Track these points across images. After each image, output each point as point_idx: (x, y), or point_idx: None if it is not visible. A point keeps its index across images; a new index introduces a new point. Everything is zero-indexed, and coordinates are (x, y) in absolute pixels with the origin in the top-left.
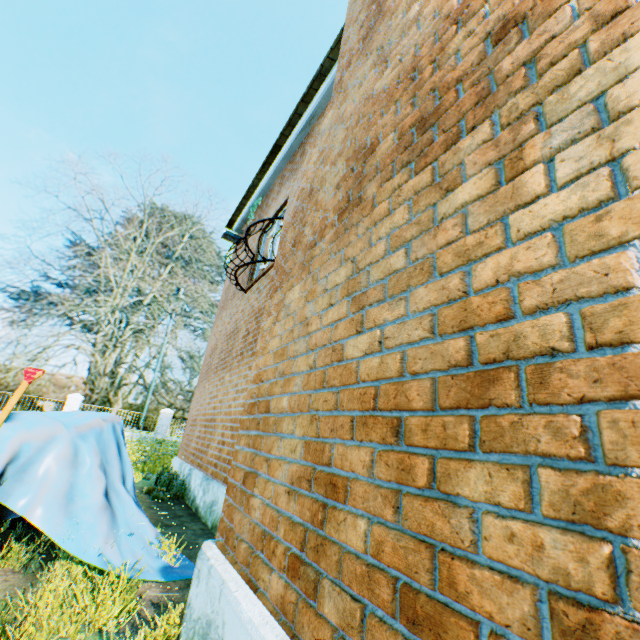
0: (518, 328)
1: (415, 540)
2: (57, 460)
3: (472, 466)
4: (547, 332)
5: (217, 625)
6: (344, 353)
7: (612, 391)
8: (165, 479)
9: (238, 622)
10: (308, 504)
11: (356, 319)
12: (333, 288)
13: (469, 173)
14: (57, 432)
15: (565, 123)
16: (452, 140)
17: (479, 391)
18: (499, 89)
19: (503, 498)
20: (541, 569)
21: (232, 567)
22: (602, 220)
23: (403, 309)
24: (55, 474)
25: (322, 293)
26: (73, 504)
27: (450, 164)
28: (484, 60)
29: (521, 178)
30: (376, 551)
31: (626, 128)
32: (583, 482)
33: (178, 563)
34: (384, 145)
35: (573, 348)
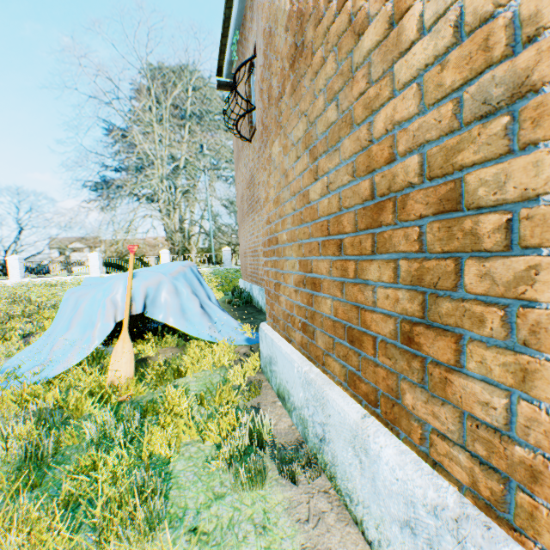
0: (395, 170)
1: (351, 306)
2: (168, 294)
3: (372, 264)
4: (409, 172)
5: (274, 358)
6: (309, 198)
7: (433, 210)
8: (237, 294)
9: (281, 355)
10: (305, 296)
11: (313, 170)
12: (298, 142)
13: (372, 14)
14: (161, 279)
15: None
16: None
17: (376, 217)
18: None
19: (384, 279)
20: (398, 310)
21: (276, 333)
22: (444, 70)
23: (338, 159)
24: (170, 301)
25: (291, 147)
26: (186, 314)
27: (360, 1)
28: None
29: (403, 23)
30: (335, 314)
31: None
32: (416, 265)
33: (254, 336)
34: None
35: (422, 181)
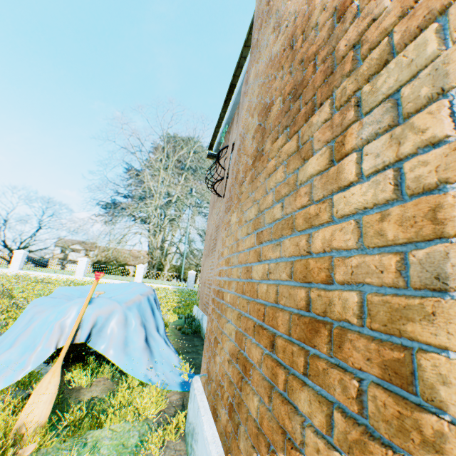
0: (332, 296)
1: (278, 424)
2: (116, 324)
3: (303, 390)
4: (347, 306)
5: (196, 432)
6: (252, 275)
7: (377, 372)
8: (188, 321)
9: (202, 436)
10: (235, 373)
11: (257, 251)
12: (250, 220)
13: (316, 148)
14: (114, 308)
15: (372, 116)
16: (309, 114)
17: (310, 336)
18: (337, 70)
19: (315, 422)
20: None
21: (205, 397)
22: (385, 221)
23: (279, 252)
24: (116, 332)
25: (244, 223)
26: (128, 347)
27: (307, 136)
28: (331, 37)
29: (342, 163)
30: (261, 422)
31: (409, 133)
32: (355, 433)
33: (190, 380)
34: (274, 108)
35: (362, 324)
